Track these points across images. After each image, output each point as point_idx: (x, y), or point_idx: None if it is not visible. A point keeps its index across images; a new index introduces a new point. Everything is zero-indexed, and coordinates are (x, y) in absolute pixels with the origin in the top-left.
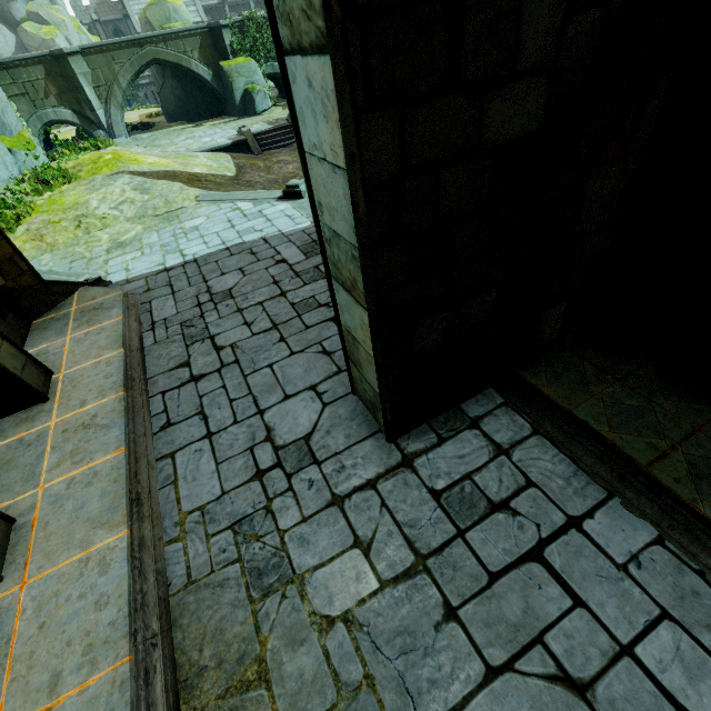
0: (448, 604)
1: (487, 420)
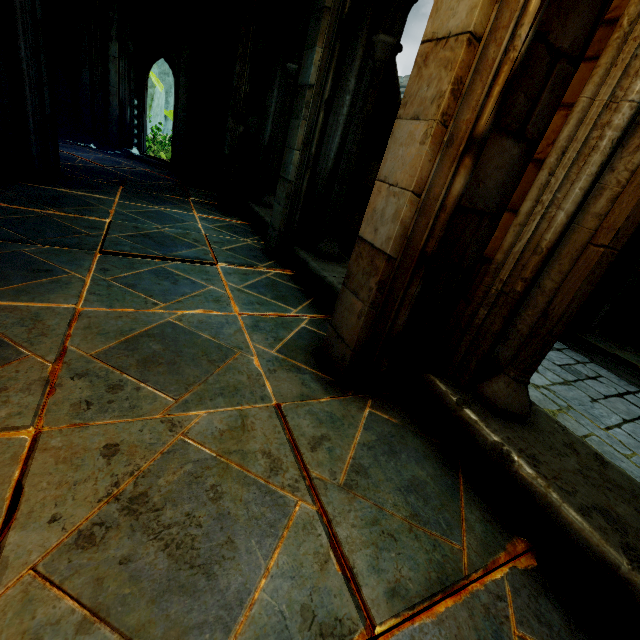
0: (591, 397)
1: (564, 351)
